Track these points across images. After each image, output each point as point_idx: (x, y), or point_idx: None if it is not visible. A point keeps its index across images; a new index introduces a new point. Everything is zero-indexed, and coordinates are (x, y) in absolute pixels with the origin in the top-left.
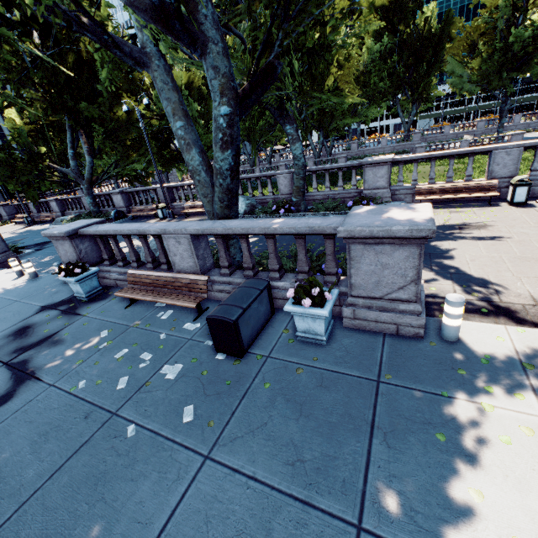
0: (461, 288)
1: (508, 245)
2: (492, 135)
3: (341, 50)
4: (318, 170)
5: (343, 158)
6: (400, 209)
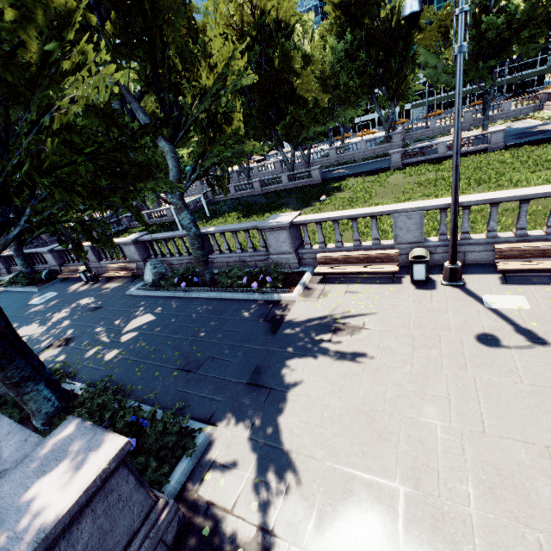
0: (250, 486)
1: (359, 377)
2: (480, 126)
3: (296, 58)
4: (223, 232)
5: (316, 170)
6: (75, 459)
